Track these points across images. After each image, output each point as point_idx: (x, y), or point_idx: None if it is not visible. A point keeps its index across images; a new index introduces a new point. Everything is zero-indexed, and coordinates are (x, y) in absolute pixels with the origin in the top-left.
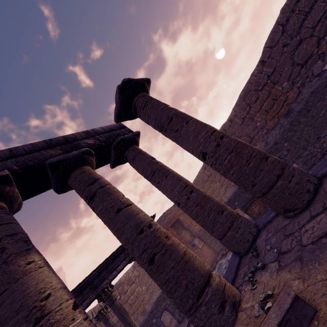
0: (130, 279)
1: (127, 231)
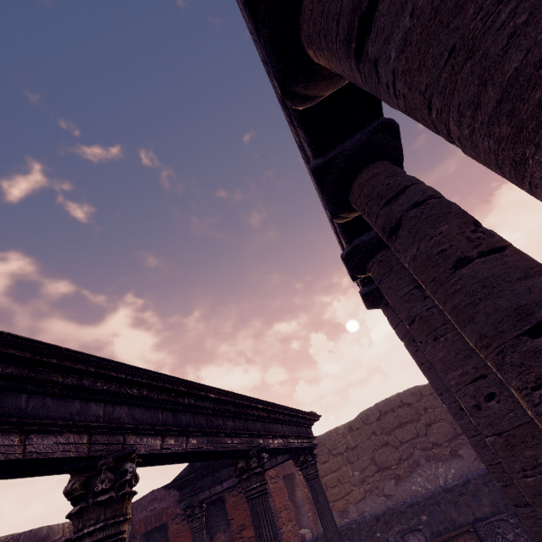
0: None
1: None
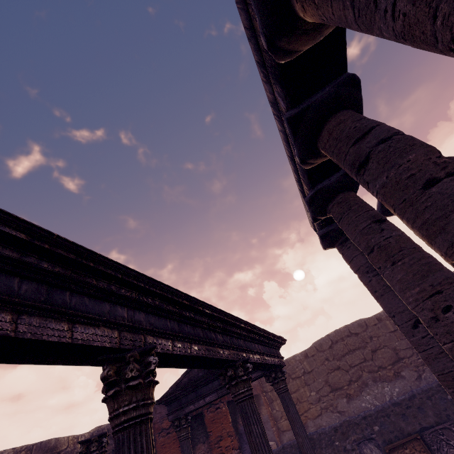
0: None
1: (448, 271)
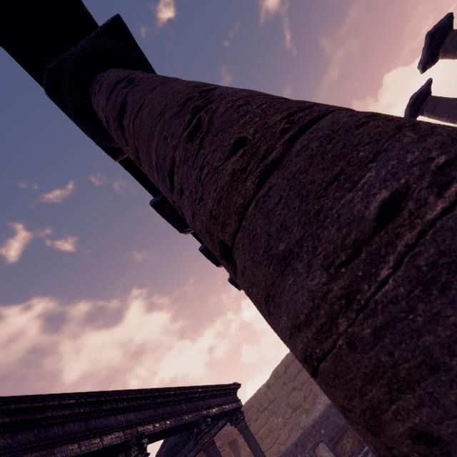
0: None
1: None
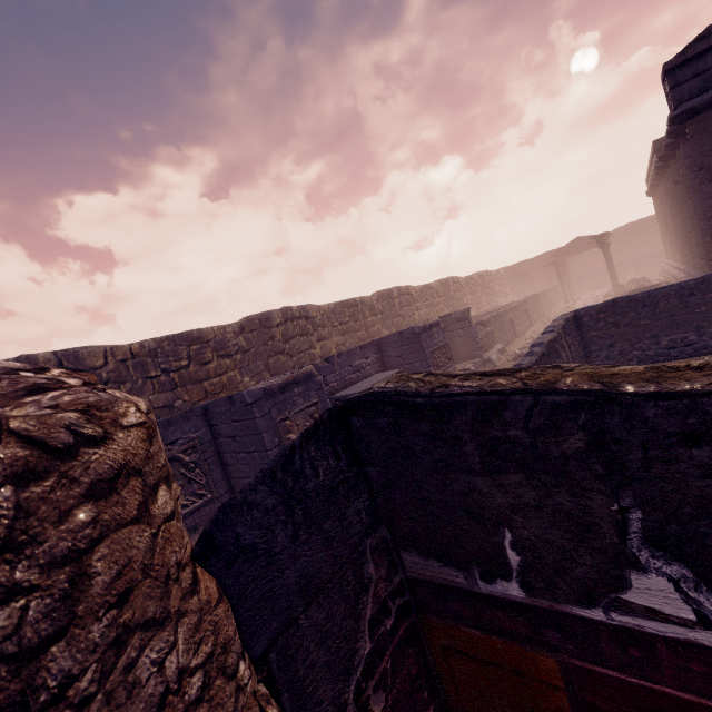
0: (503, 276)
1: None
